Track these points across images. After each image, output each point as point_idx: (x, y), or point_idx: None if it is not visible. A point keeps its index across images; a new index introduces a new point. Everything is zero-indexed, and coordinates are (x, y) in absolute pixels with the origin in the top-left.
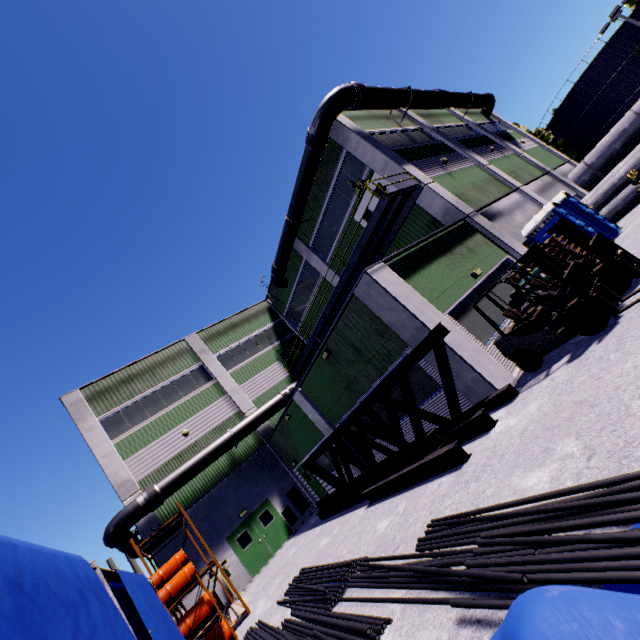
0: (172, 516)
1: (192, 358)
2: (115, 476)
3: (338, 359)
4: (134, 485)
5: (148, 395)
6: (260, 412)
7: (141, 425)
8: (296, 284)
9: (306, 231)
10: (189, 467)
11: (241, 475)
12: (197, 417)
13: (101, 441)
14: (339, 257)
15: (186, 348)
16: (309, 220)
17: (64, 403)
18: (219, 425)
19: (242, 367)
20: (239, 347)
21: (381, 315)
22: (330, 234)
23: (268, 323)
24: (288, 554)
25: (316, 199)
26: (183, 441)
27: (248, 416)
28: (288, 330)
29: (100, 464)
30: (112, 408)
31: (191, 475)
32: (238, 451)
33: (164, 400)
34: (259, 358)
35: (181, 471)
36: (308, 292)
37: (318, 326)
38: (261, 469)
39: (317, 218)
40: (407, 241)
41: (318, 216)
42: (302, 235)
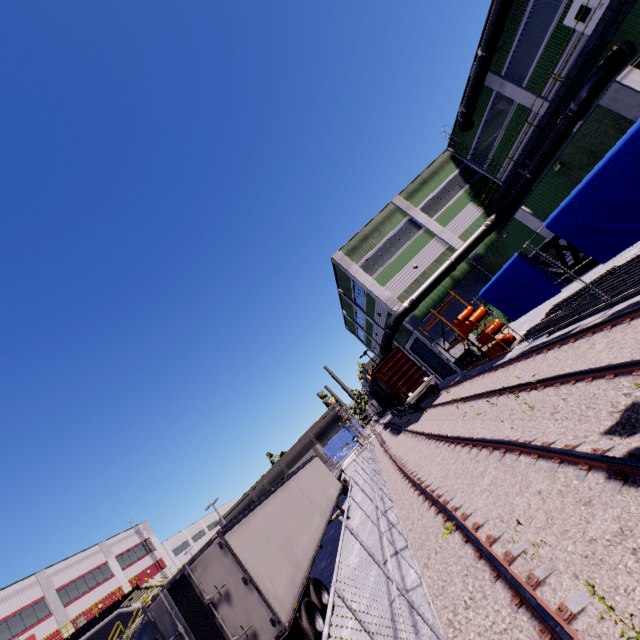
0: (423, 315)
1: (401, 215)
2: (382, 296)
3: (570, 168)
4: (395, 300)
5: (381, 247)
6: (469, 243)
7: (384, 266)
8: (483, 122)
9: (498, 60)
10: (429, 285)
11: (462, 289)
12: (419, 256)
13: (365, 278)
14: (539, 76)
15: (394, 209)
16: (502, 46)
17: (335, 260)
18: (437, 259)
19: (442, 214)
20: (434, 198)
21: (627, 114)
22: (528, 53)
23: (454, 171)
24: (520, 321)
25: (512, 18)
26: (415, 272)
27: (460, 247)
28: (474, 173)
29: (370, 291)
30: (362, 259)
31: (431, 289)
32: (456, 274)
33: (392, 248)
34: (454, 203)
35: (424, 287)
36: (497, 127)
37: (521, 155)
38: (477, 283)
39: (513, 40)
40: (635, 27)
41: (514, 37)
42: (492, 66)
